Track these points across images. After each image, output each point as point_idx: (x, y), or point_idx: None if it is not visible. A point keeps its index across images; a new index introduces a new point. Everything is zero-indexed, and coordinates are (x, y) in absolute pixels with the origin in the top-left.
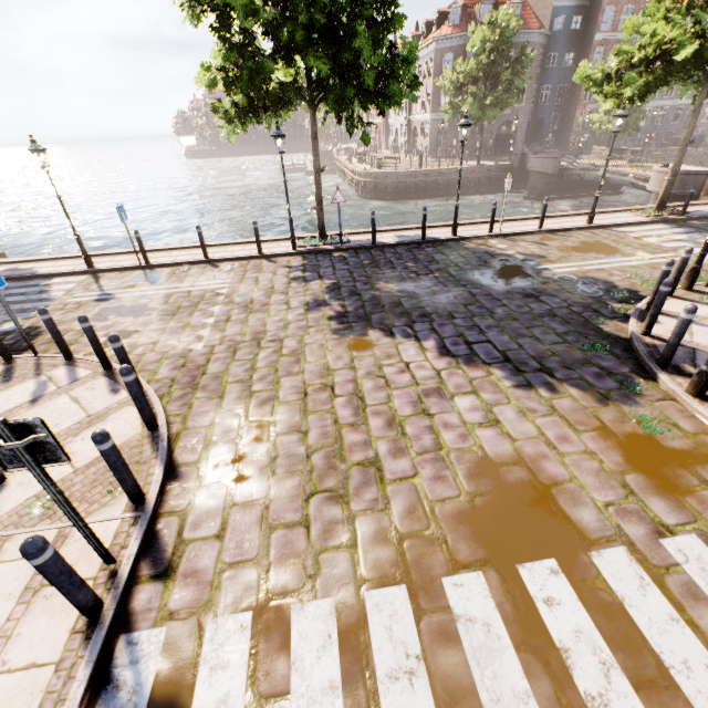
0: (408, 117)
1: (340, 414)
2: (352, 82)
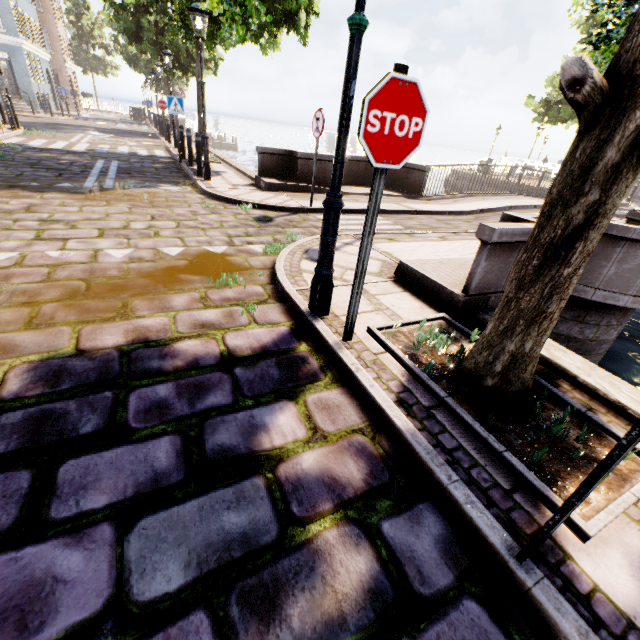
0: None
1: None
2: (137, 44)
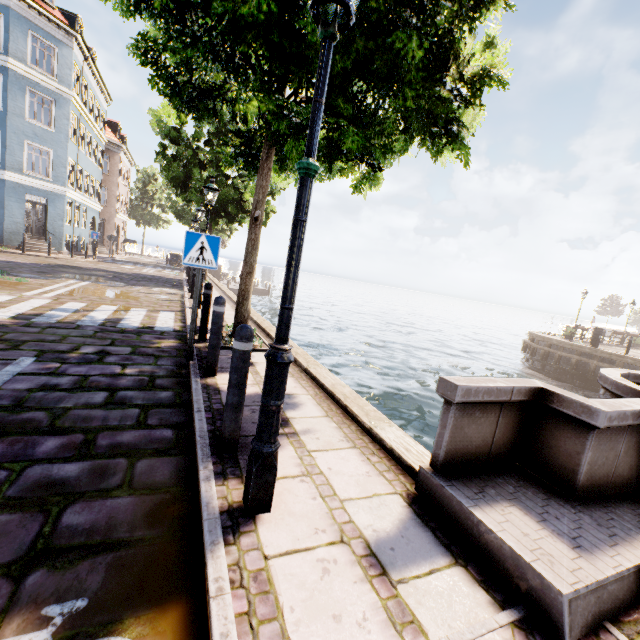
0: None
1: None
2: (182, 192)
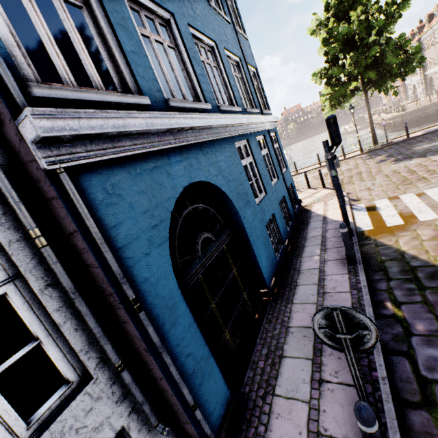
0: (422, 74)
1: (404, 175)
2: (386, 74)
